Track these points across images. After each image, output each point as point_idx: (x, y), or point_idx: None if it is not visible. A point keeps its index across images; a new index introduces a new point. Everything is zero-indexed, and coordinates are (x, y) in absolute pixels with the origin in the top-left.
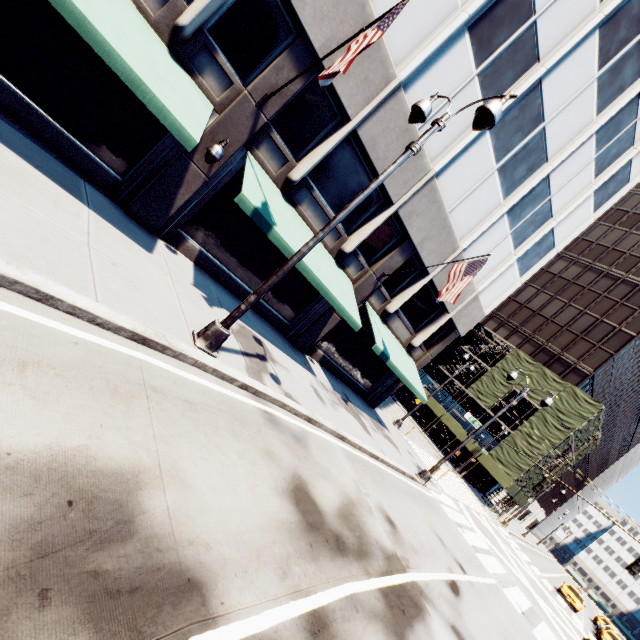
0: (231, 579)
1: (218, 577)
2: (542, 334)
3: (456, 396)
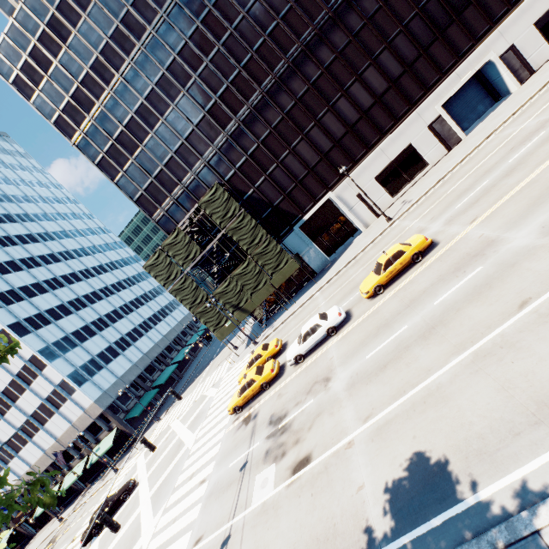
0: None
1: None
2: None
3: None
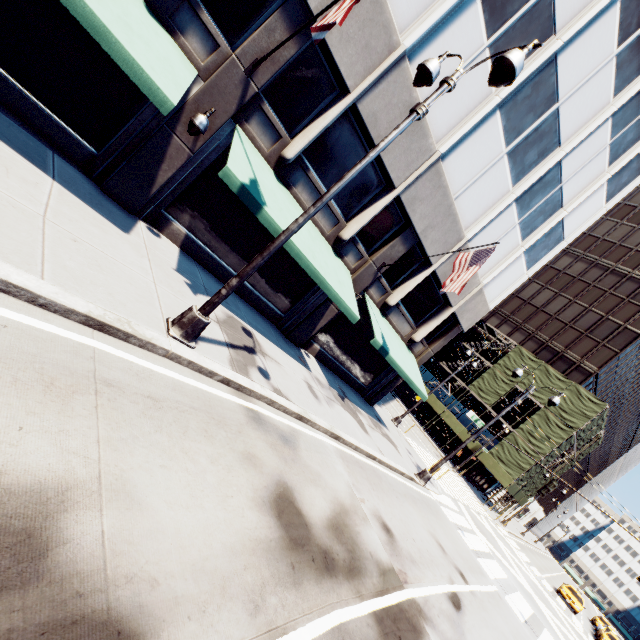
0: (182, 624)
1: (163, 624)
2: (545, 331)
3: (457, 393)
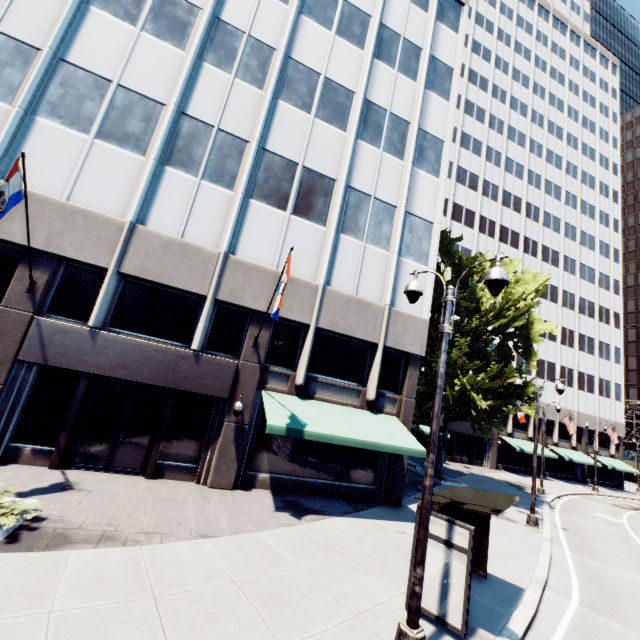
0: None
1: None
2: None
3: None
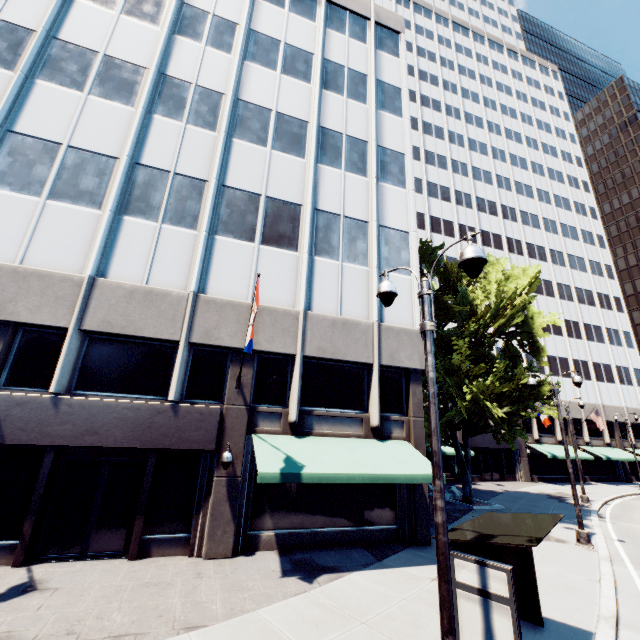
0: None
1: None
2: None
3: None
